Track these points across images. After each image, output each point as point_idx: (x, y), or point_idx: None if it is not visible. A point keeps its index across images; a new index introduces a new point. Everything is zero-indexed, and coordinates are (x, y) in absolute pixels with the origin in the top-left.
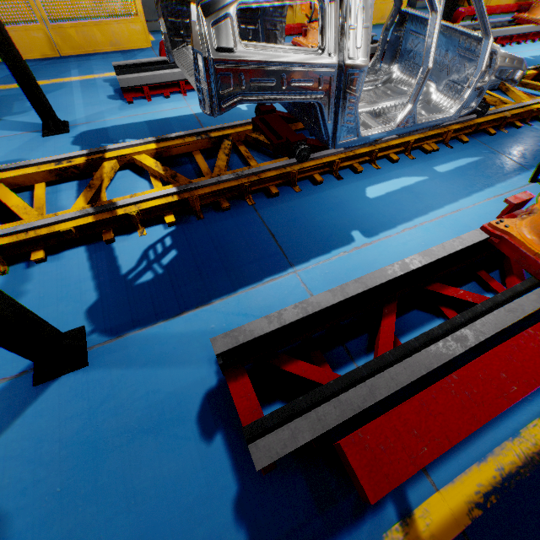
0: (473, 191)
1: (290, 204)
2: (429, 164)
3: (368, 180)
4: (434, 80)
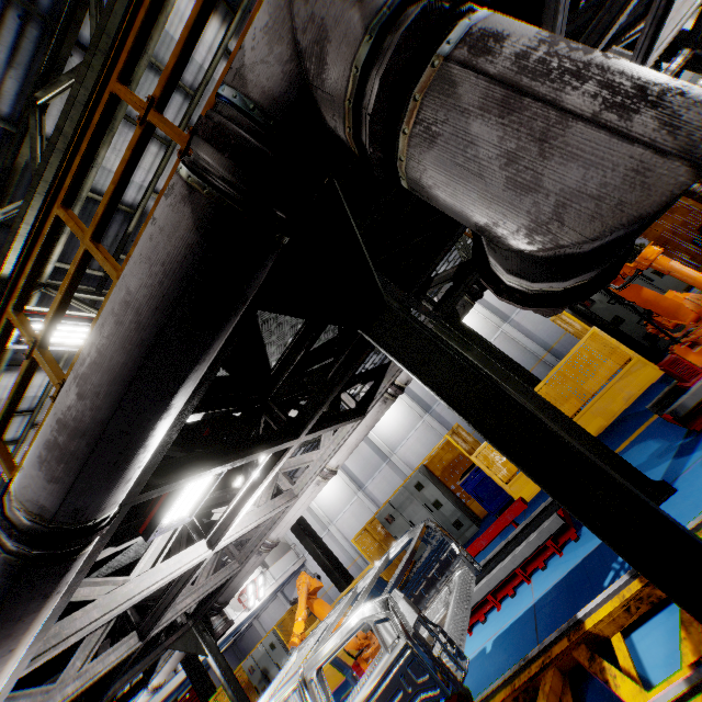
0: None
1: None
2: None
3: None
4: None
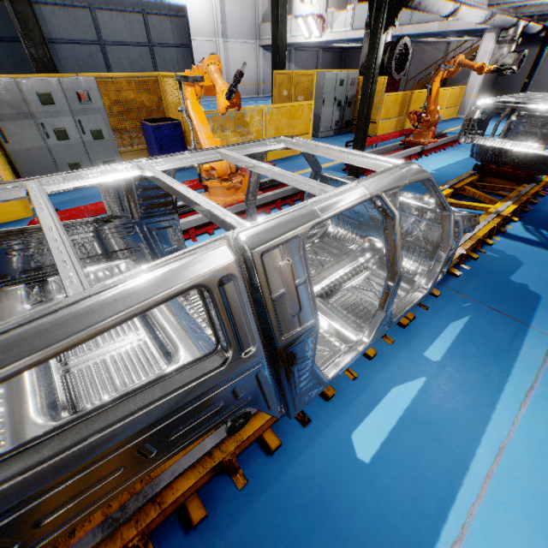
0: (496, 393)
1: (232, 539)
2: (416, 347)
3: (349, 413)
4: (379, 236)
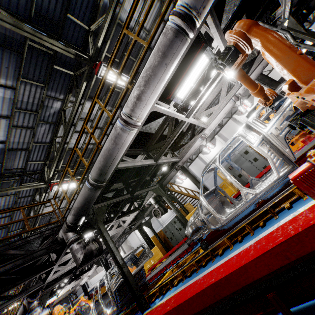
0: None
1: None
2: None
3: None
4: None
